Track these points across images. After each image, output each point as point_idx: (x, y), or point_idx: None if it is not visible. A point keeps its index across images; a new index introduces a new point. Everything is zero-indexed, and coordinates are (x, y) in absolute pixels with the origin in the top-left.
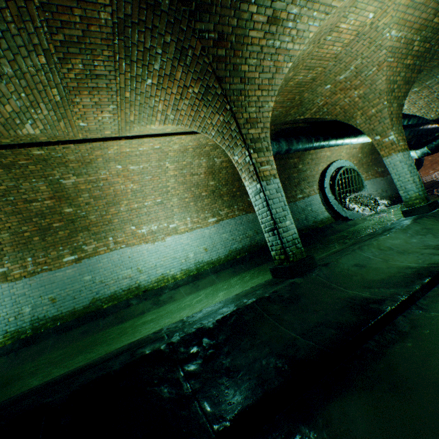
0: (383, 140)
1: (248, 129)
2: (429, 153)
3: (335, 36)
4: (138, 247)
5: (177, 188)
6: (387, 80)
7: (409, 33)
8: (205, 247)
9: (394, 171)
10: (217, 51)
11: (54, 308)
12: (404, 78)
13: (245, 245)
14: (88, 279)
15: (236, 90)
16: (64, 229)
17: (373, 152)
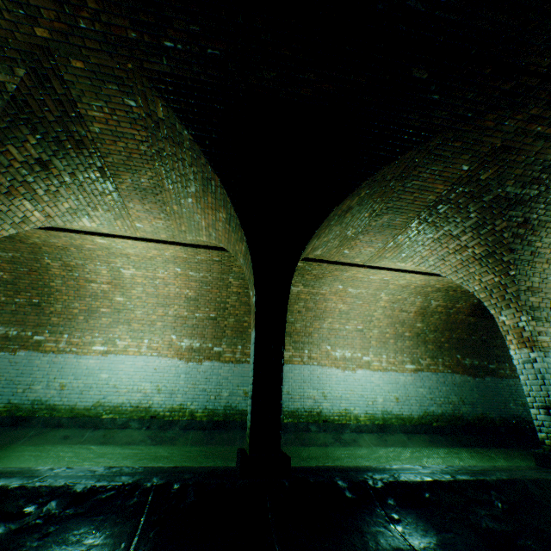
0: None
1: (527, 296)
2: None
3: None
4: (328, 370)
5: (381, 319)
6: None
7: None
8: (396, 395)
9: None
10: (516, 230)
11: (244, 401)
12: None
13: (445, 412)
14: None
15: (523, 260)
16: None
17: None
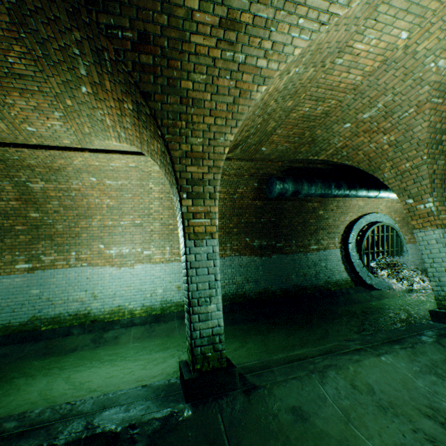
0: (417, 207)
1: (187, 165)
2: None
3: (348, 59)
4: (101, 269)
5: (161, 212)
6: (430, 127)
7: None
8: (179, 284)
9: (426, 251)
10: (139, 57)
11: None
12: None
13: (228, 293)
14: (35, 293)
15: (173, 112)
16: (27, 233)
17: None
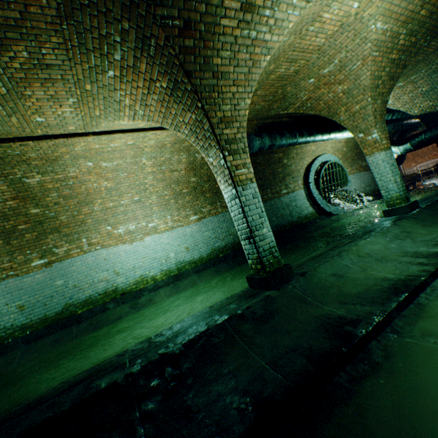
0: (367, 138)
1: (223, 129)
2: (412, 149)
3: (317, 26)
4: (114, 249)
5: (156, 185)
6: (371, 75)
7: (395, 25)
8: (186, 246)
9: (376, 170)
10: (183, 41)
11: (23, 316)
12: (389, 73)
13: (228, 243)
14: (60, 284)
15: (208, 85)
16: (32, 231)
17: (358, 146)
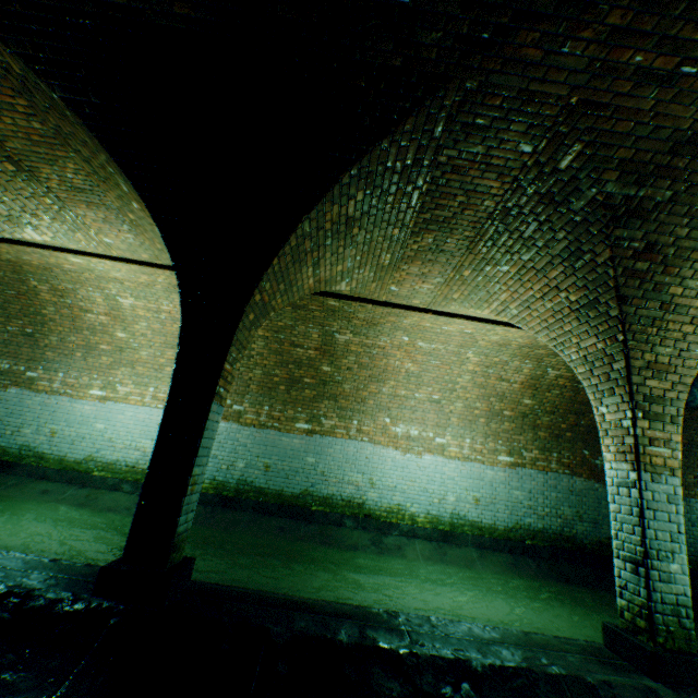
0: None
1: (645, 377)
2: None
3: None
4: (382, 449)
5: (468, 389)
6: None
7: None
8: (477, 496)
9: None
10: (633, 263)
11: (264, 477)
12: None
13: (548, 528)
14: (310, 461)
15: (645, 316)
16: (312, 388)
17: None
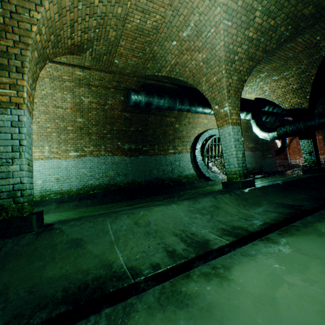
0: (220, 111)
1: None
2: (278, 137)
3: None
4: None
5: (38, 116)
6: (225, 47)
7: None
8: (58, 177)
9: (223, 142)
10: None
11: None
12: (247, 52)
13: (102, 183)
14: None
15: None
16: None
17: (247, 130)
